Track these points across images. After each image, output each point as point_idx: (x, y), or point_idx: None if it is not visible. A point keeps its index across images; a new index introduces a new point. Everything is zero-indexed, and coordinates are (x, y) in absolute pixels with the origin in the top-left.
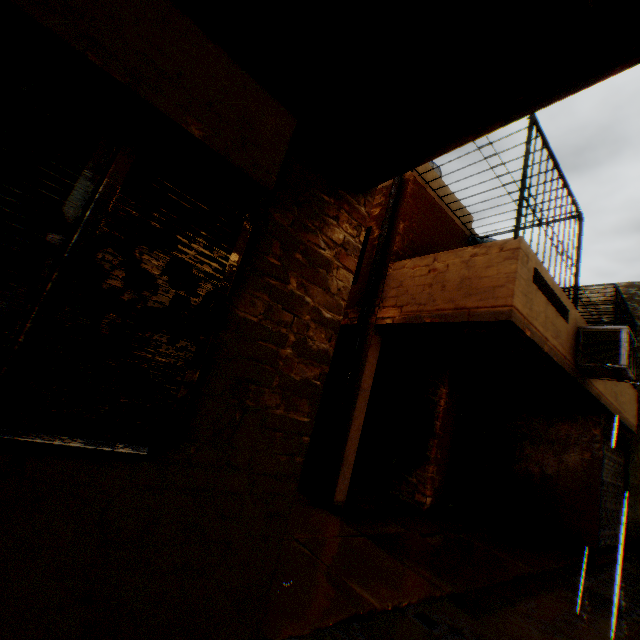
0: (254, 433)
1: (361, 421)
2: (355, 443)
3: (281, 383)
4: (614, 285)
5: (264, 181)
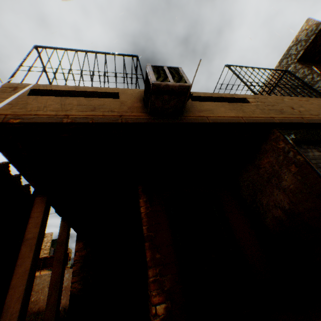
0: None
1: (28, 265)
2: (21, 289)
3: None
4: (226, 65)
5: None
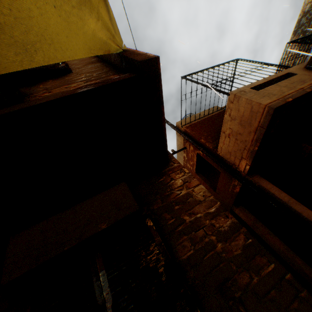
0: (260, 308)
1: None
2: None
3: (236, 263)
4: (288, 43)
5: (134, 209)
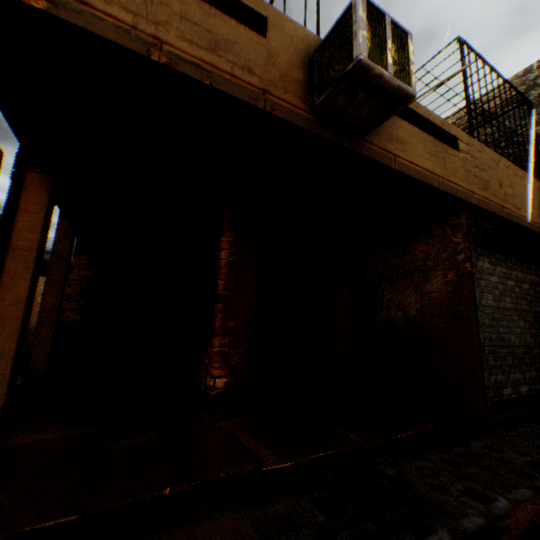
0: None
1: (23, 292)
2: (14, 323)
3: None
4: (459, 39)
5: None
